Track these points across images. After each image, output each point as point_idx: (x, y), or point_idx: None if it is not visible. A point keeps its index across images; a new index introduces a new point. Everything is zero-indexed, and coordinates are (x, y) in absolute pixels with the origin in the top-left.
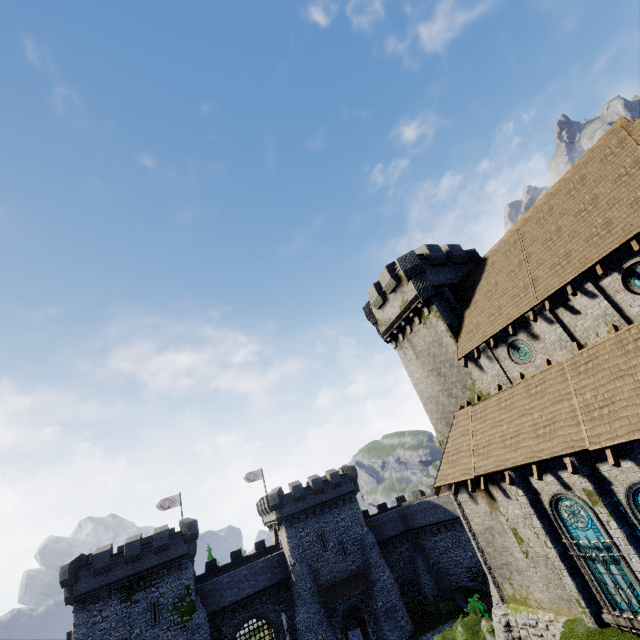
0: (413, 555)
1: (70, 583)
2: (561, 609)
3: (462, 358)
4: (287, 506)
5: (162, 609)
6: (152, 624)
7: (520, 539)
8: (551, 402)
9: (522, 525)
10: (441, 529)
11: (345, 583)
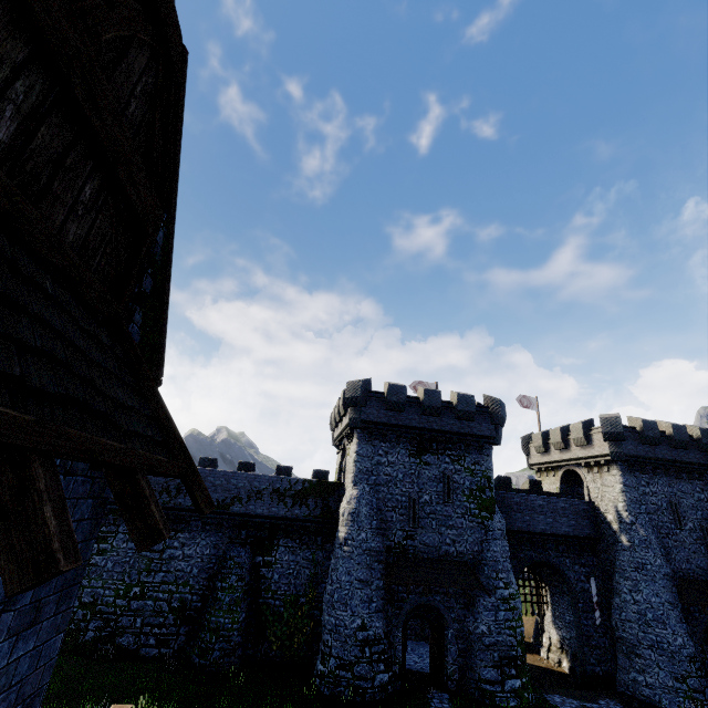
0: None
1: (361, 403)
2: None
3: None
4: (629, 442)
5: (456, 488)
6: (444, 499)
7: None
8: None
9: None
10: None
11: None
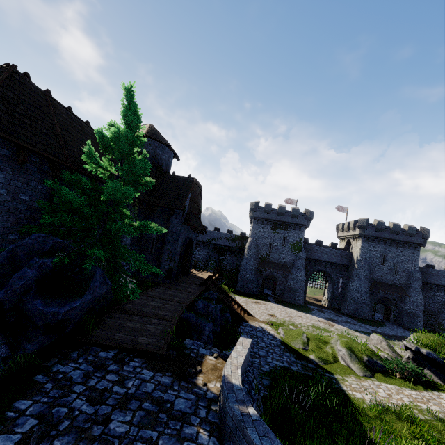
0: (443, 301)
1: (254, 210)
2: None
3: None
4: (369, 230)
5: (287, 242)
6: (282, 245)
7: None
8: None
9: None
10: None
11: (388, 286)
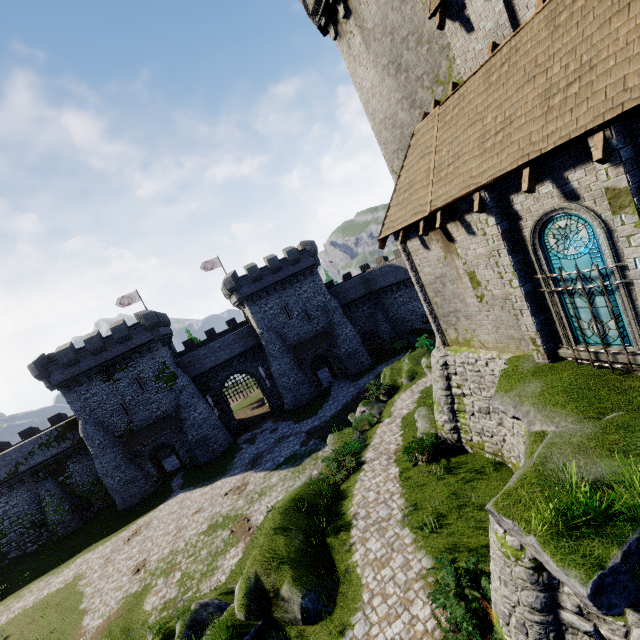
0: (374, 312)
1: (44, 377)
2: (508, 348)
3: (437, 11)
4: (245, 287)
5: (146, 381)
6: (141, 392)
7: (477, 283)
8: (601, 22)
9: (483, 266)
10: (401, 288)
11: (311, 340)
